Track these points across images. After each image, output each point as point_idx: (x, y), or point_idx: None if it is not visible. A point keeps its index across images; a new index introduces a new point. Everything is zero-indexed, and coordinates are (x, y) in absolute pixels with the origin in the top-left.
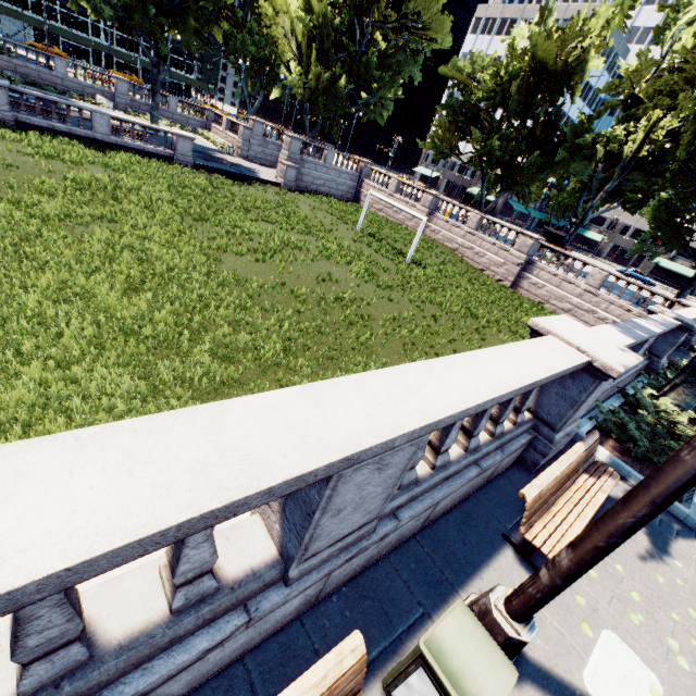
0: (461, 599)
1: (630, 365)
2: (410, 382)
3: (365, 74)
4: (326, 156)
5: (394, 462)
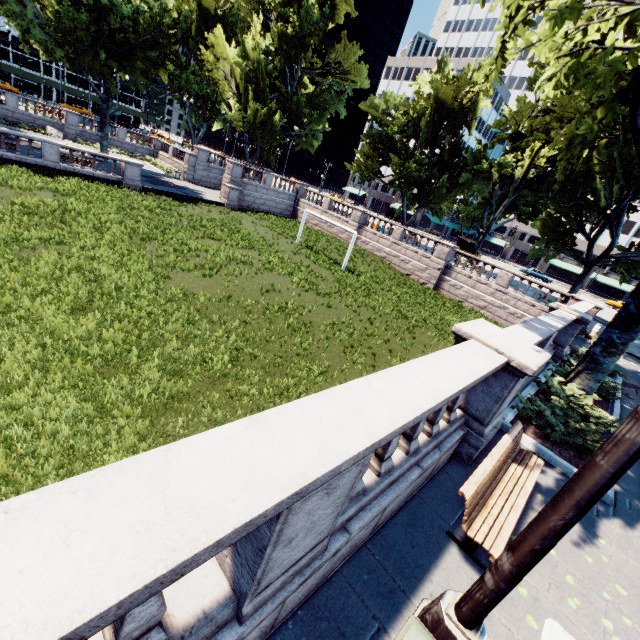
0: (414, 607)
1: (541, 363)
2: (352, 401)
3: (297, 110)
4: (265, 179)
5: (341, 484)
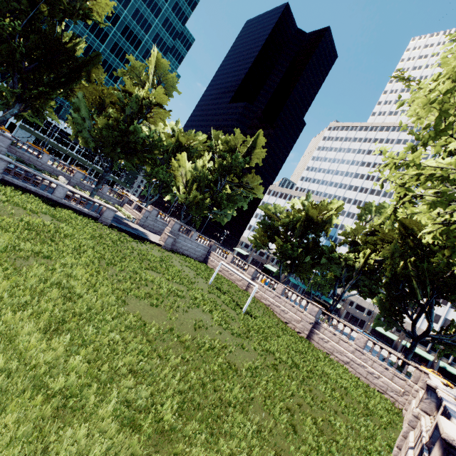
0: None
1: None
2: None
3: (220, 200)
4: (193, 234)
5: None
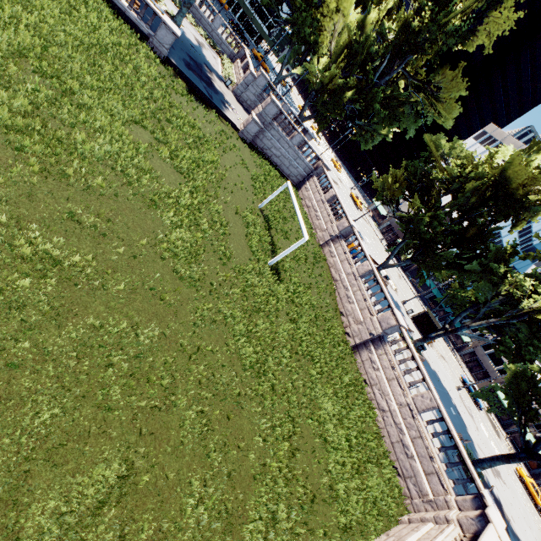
0: None
1: None
2: None
3: (370, 100)
4: (294, 136)
5: None
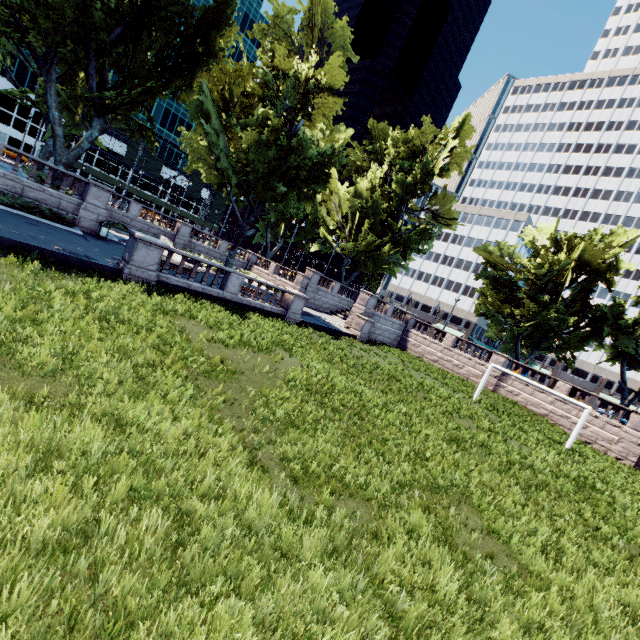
0: None
1: None
2: None
3: (405, 244)
4: (387, 309)
5: None
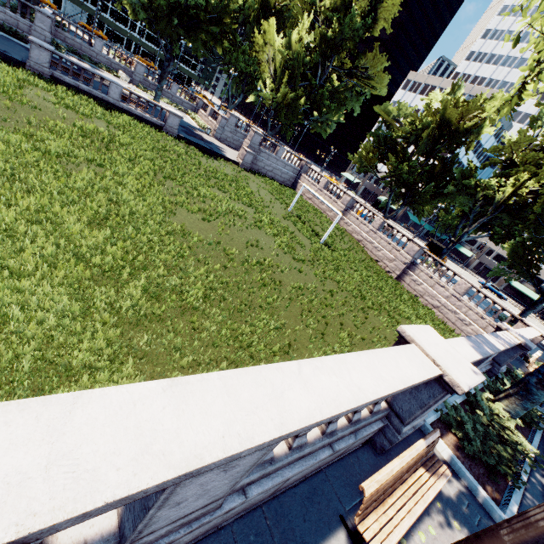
0: None
1: (473, 385)
2: (277, 384)
3: (319, 100)
4: (278, 151)
5: (242, 463)
